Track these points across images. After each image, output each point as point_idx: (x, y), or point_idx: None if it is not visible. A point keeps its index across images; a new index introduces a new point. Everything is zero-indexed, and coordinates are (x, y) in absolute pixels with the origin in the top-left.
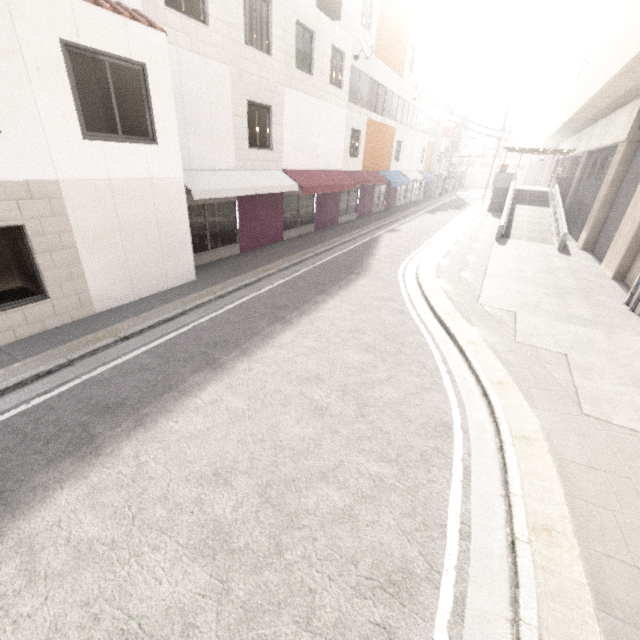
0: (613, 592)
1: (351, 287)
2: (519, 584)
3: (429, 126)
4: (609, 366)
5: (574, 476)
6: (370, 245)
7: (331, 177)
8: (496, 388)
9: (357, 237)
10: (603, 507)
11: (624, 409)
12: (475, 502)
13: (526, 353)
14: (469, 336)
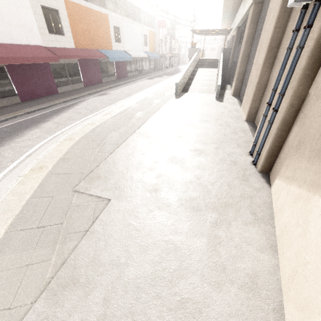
0: None
1: None
2: None
3: (147, 19)
4: None
5: None
6: (60, 111)
7: (16, 50)
8: None
9: (59, 104)
10: None
11: None
12: None
13: None
14: None
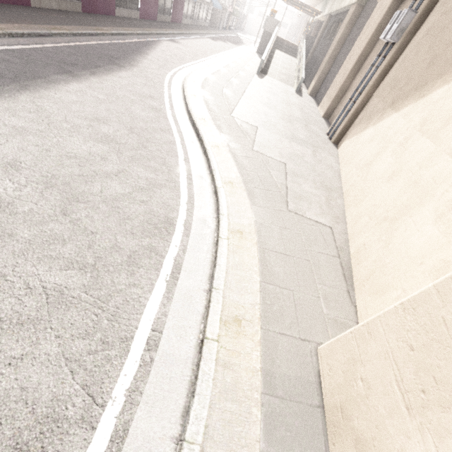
0: (279, 370)
1: (108, 76)
2: (195, 393)
3: None
4: (311, 174)
5: (271, 263)
6: (145, 45)
7: None
8: (227, 187)
9: (134, 34)
10: (287, 288)
11: (314, 206)
12: (176, 302)
13: (258, 160)
14: (216, 140)
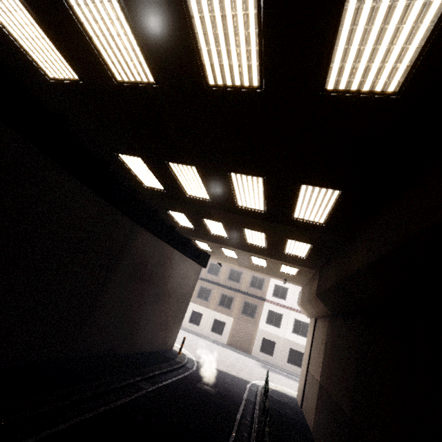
0: None
1: None
2: None
3: None
4: None
5: None
6: None
7: None
8: None
9: None
10: None
11: None
12: None
13: None
14: None
